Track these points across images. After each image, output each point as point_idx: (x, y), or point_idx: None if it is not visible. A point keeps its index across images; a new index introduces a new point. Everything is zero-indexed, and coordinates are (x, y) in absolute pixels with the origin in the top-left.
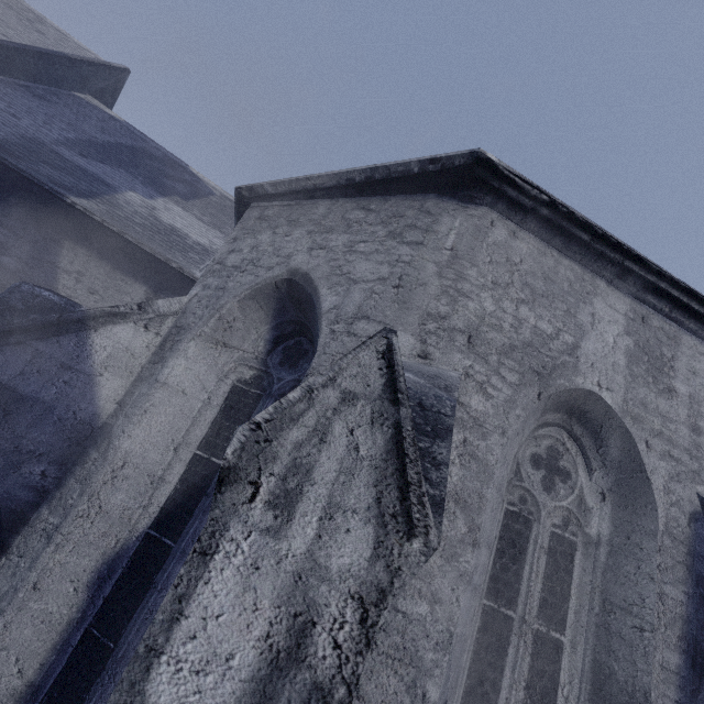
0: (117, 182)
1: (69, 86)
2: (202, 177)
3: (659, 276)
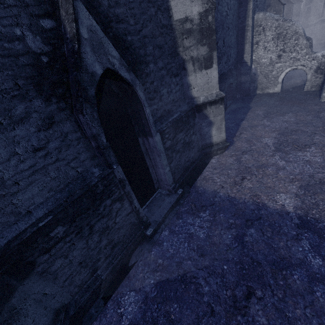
0: None
1: None
2: None
3: None
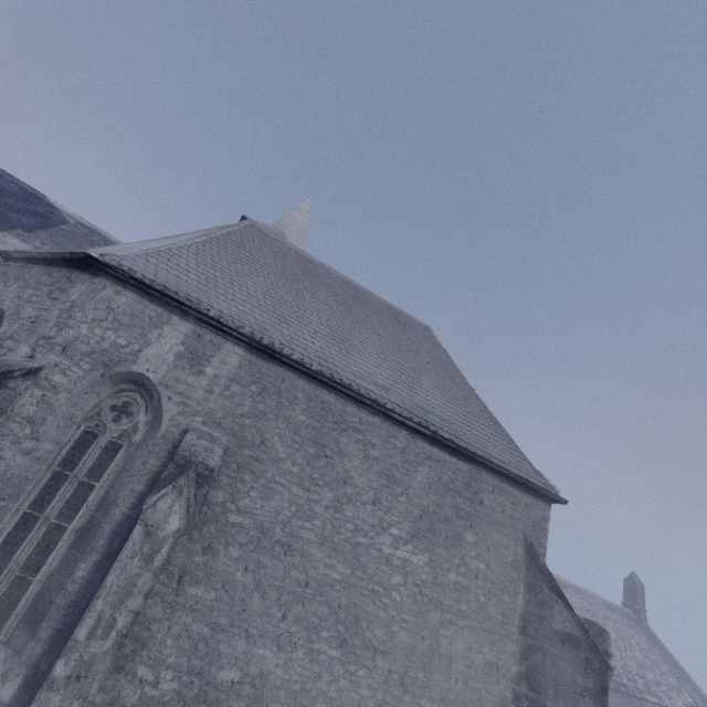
0: None
1: None
2: (60, 207)
3: (202, 314)
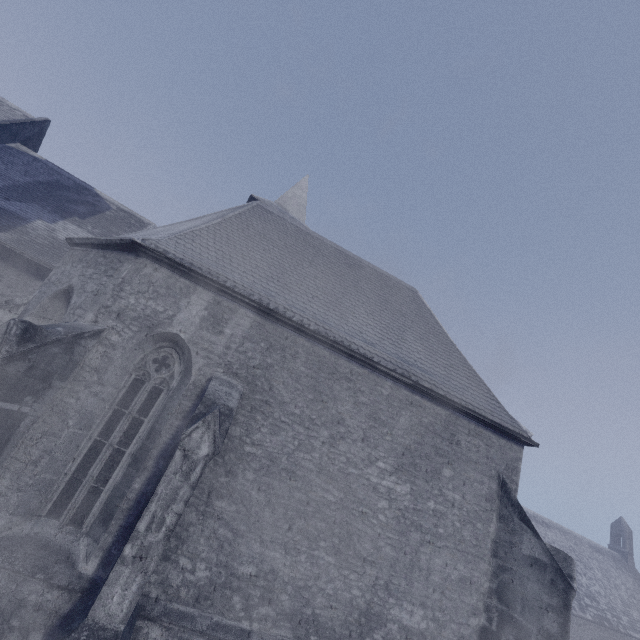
0: (29, 214)
1: (3, 141)
2: (105, 196)
3: (220, 285)
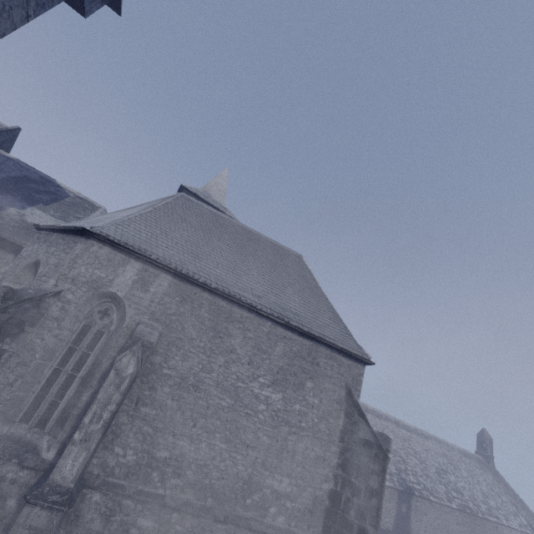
0: (4, 203)
1: None
2: (64, 186)
3: (147, 258)
